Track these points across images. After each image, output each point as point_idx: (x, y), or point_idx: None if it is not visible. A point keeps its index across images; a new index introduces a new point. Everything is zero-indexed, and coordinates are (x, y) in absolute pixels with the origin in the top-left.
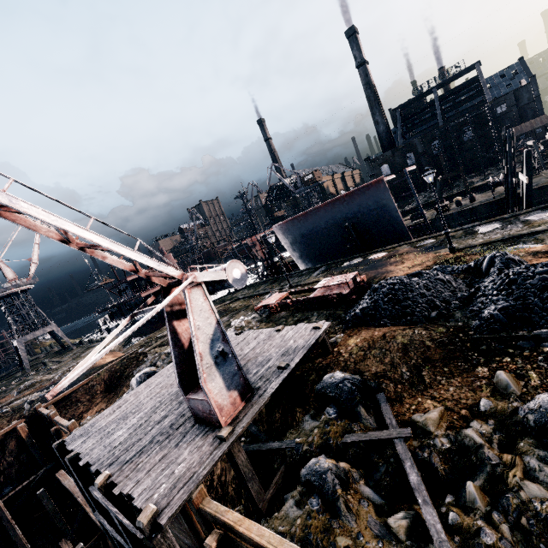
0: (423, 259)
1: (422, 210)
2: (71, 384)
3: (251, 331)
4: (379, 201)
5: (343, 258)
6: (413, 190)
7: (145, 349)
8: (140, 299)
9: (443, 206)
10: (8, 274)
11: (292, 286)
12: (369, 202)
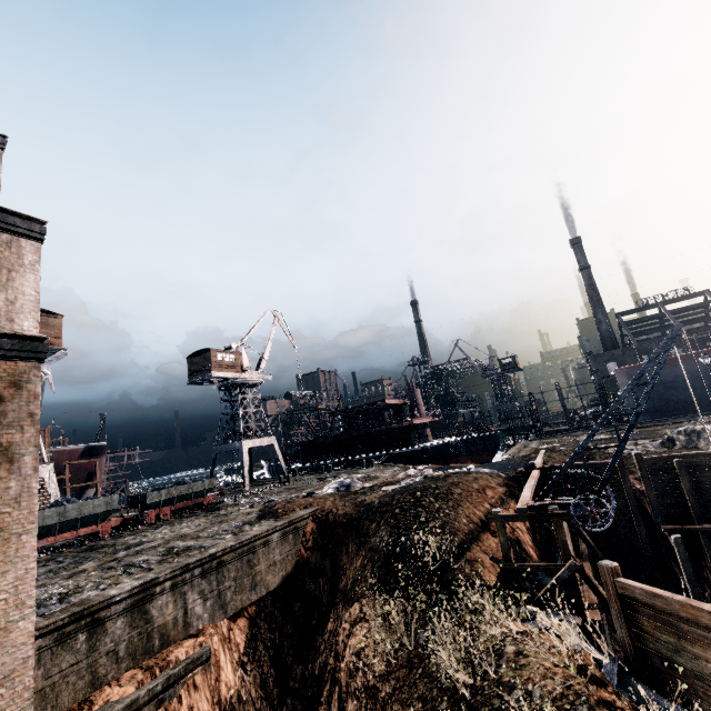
0: None
1: None
2: (508, 464)
3: None
4: None
5: None
6: None
7: None
8: (388, 431)
9: None
10: (245, 362)
11: None
12: None
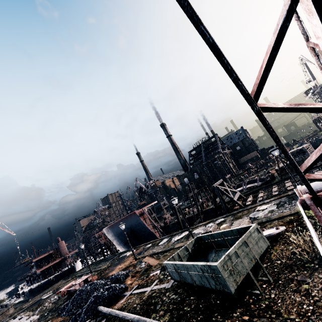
0: (126, 263)
1: (155, 225)
2: None
3: (24, 317)
4: (137, 221)
5: (135, 245)
6: (148, 216)
7: (6, 320)
8: (39, 272)
9: (184, 213)
10: None
11: (91, 271)
12: (134, 221)
